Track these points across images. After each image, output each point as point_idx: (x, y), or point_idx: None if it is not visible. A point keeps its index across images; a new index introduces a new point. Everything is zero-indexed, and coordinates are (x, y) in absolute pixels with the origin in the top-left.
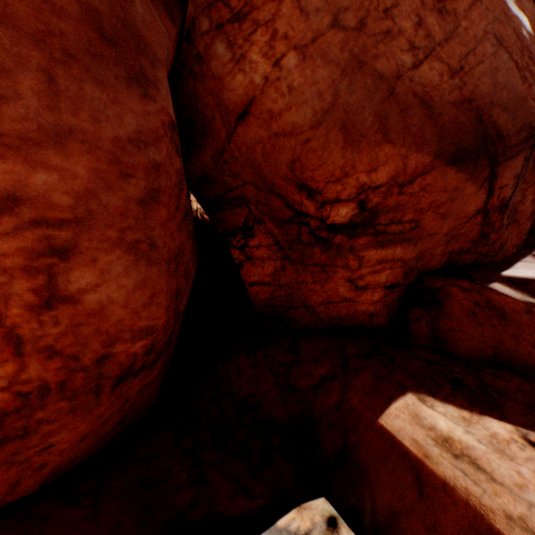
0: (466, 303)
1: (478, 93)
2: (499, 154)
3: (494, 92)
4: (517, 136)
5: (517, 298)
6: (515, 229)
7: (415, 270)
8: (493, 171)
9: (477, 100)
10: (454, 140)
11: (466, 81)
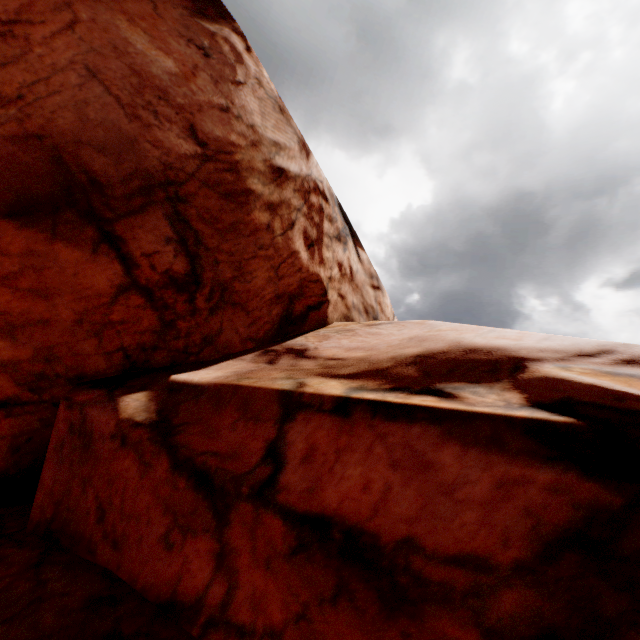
0: (63, 427)
1: (56, 128)
2: (100, 206)
3: (85, 129)
4: (126, 185)
5: (127, 413)
6: (241, 315)
7: (62, 377)
8: (109, 231)
9: (56, 137)
10: (15, 186)
11: (33, 113)
